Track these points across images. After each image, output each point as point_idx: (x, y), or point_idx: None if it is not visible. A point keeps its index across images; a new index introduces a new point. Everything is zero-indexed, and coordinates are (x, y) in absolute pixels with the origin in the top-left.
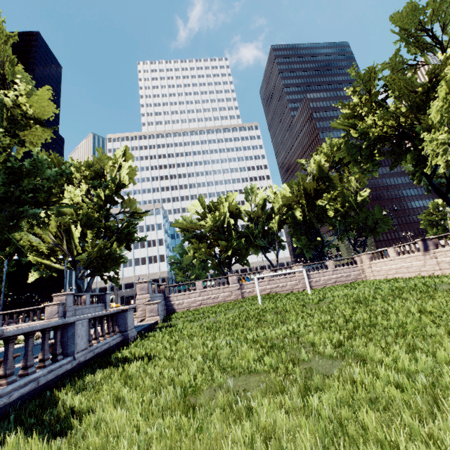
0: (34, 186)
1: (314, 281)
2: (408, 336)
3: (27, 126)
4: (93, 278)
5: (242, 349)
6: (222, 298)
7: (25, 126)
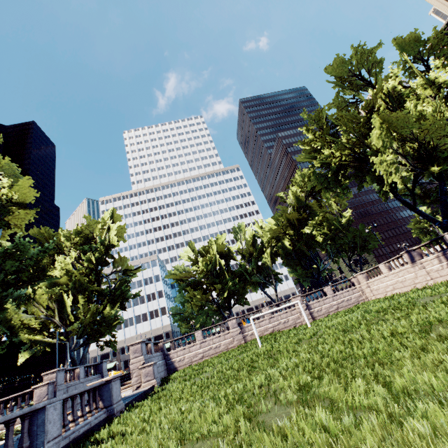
0: (18, 265)
1: (316, 311)
2: (376, 365)
3: (11, 211)
4: (87, 347)
5: (209, 409)
6: (224, 346)
7: (9, 211)
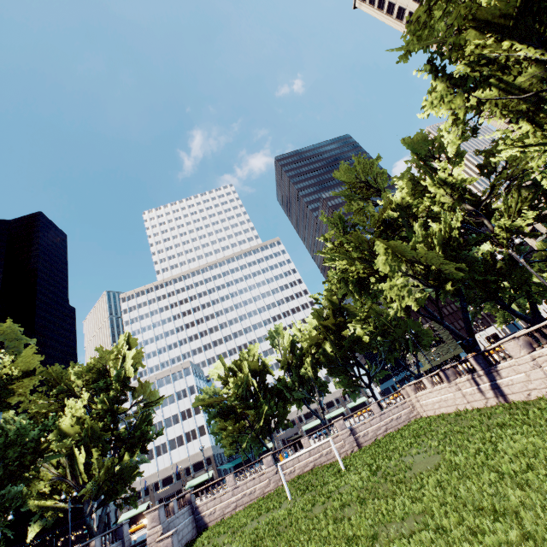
0: (19, 452)
1: (362, 436)
2: None
3: (10, 393)
4: (105, 507)
5: None
6: (260, 490)
7: (9, 393)
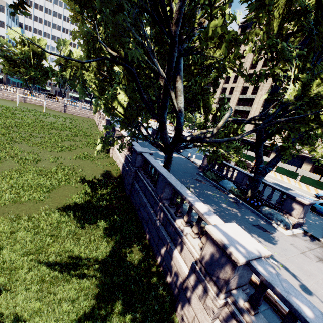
0: None
1: (68, 110)
2: None
3: None
4: None
5: None
6: (12, 98)
7: None
